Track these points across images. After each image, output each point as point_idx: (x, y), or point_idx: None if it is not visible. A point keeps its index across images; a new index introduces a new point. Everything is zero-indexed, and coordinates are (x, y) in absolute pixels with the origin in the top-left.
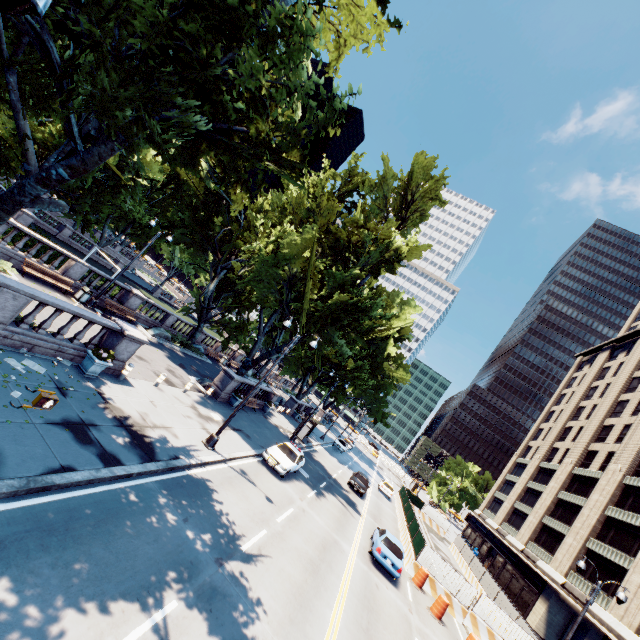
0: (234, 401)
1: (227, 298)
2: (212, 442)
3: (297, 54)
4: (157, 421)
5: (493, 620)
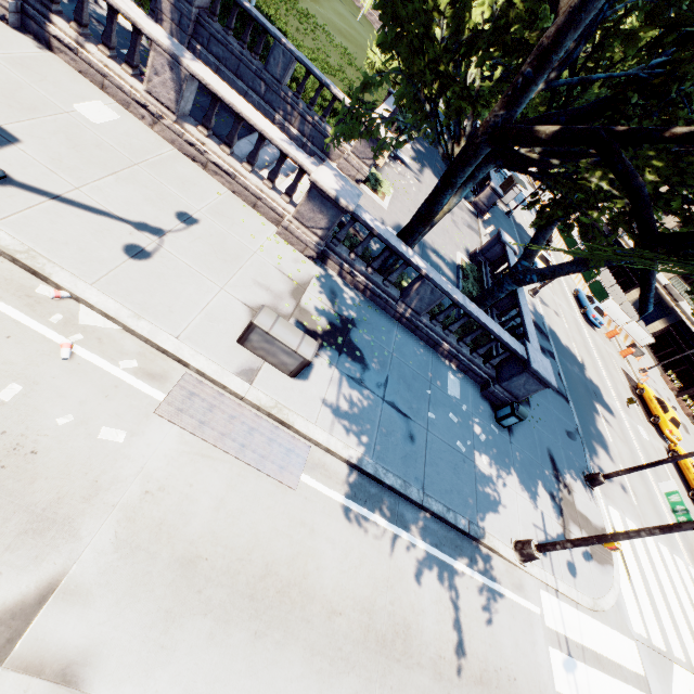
0: (488, 209)
1: None
2: (536, 294)
3: None
4: None
5: (632, 331)
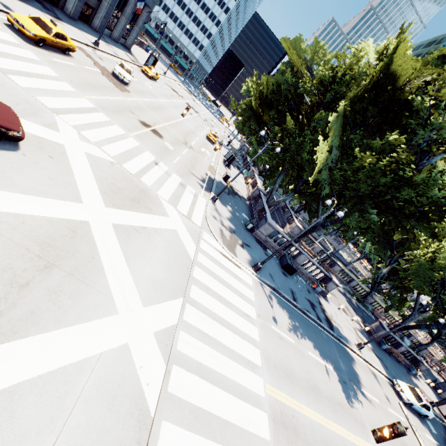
0: (382, 344)
1: (396, 281)
2: (360, 346)
3: (428, 186)
4: (336, 321)
5: None
